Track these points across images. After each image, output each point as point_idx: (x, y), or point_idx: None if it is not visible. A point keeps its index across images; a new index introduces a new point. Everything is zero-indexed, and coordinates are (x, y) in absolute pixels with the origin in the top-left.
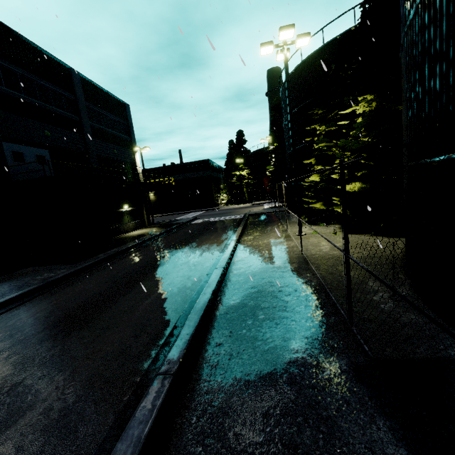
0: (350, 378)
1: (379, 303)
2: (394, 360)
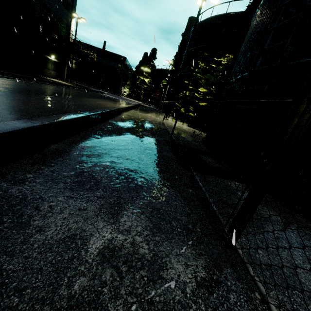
0: (163, 141)
1: (187, 138)
2: (182, 144)
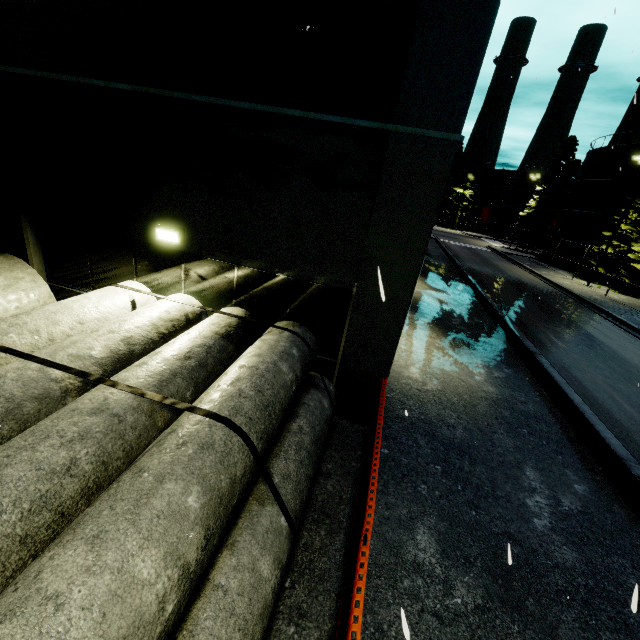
0: None
1: None
2: None
